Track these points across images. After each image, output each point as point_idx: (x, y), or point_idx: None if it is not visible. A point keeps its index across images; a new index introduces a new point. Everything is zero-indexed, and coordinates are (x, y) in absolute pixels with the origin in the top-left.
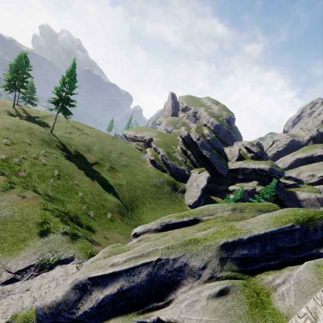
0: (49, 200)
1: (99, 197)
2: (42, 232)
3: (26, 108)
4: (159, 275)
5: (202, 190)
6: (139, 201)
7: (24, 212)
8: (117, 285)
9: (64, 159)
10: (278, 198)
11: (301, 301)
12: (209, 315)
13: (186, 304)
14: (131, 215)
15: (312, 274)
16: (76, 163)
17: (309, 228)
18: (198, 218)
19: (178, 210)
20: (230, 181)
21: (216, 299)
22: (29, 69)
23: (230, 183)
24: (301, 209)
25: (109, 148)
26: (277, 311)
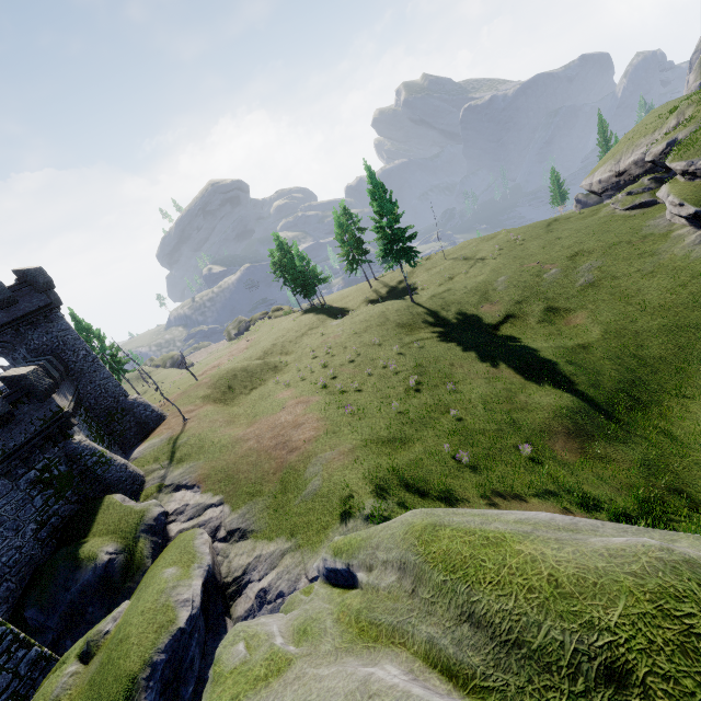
0: (375, 449)
1: (507, 405)
2: (343, 515)
3: (386, 278)
4: None
5: None
6: (665, 373)
7: (332, 479)
8: None
9: (437, 342)
10: None
11: None
12: None
13: None
14: (627, 428)
15: None
16: (459, 341)
17: None
18: (352, 569)
19: None
20: None
21: None
22: (358, 222)
23: None
24: None
25: (535, 261)
26: None
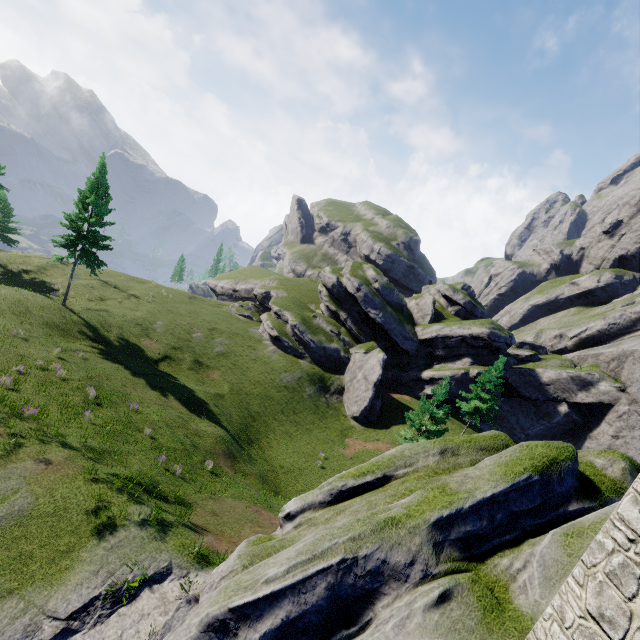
0: (95, 459)
1: (184, 430)
2: (101, 528)
3: None
4: (346, 585)
5: (374, 386)
6: (259, 422)
7: (57, 493)
8: (280, 614)
9: (101, 359)
10: (509, 383)
11: (548, 591)
12: (429, 635)
13: (393, 624)
14: (248, 454)
15: (559, 549)
16: (127, 365)
17: (552, 476)
18: (388, 473)
19: (336, 430)
20: (424, 363)
21: (436, 609)
22: None
23: (424, 365)
24: (540, 444)
25: (186, 321)
26: (520, 611)
